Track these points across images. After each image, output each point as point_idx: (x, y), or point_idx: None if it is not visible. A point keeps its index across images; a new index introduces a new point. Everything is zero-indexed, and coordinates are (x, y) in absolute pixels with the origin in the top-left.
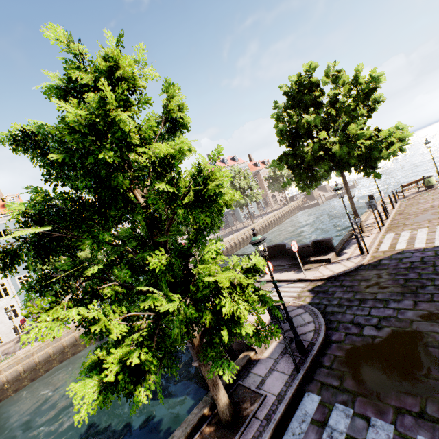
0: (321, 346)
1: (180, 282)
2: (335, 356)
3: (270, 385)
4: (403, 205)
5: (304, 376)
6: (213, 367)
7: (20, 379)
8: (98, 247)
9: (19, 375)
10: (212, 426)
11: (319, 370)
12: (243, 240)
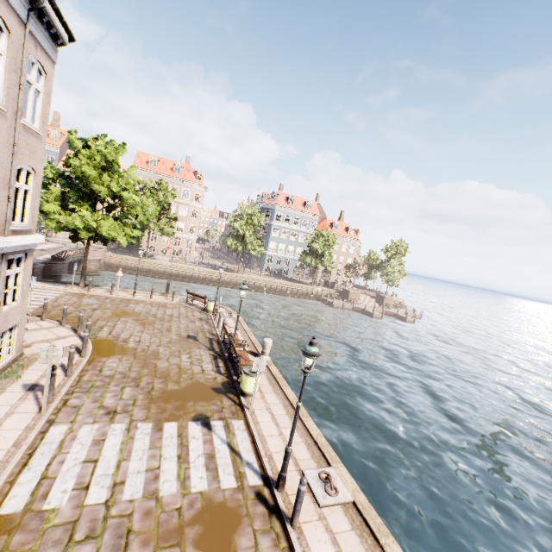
0: None
1: None
2: None
3: None
4: (162, 303)
5: None
6: None
7: None
8: None
9: None
10: None
11: None
12: (205, 278)
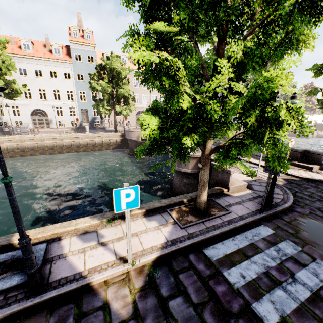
0: (284, 209)
1: (226, 96)
2: (295, 219)
3: (235, 209)
4: None
5: (264, 217)
6: (230, 161)
7: (71, 148)
8: (181, 32)
9: (71, 146)
10: (188, 208)
11: (278, 219)
12: None
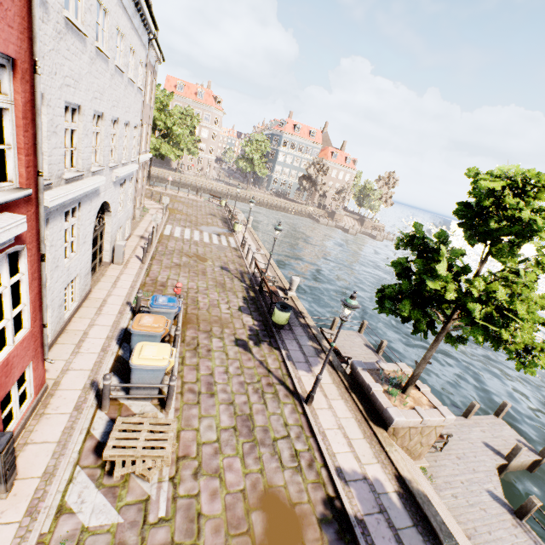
0: None
1: None
2: None
3: None
4: (194, 200)
5: None
6: None
7: None
8: None
9: None
10: None
11: None
12: (221, 192)
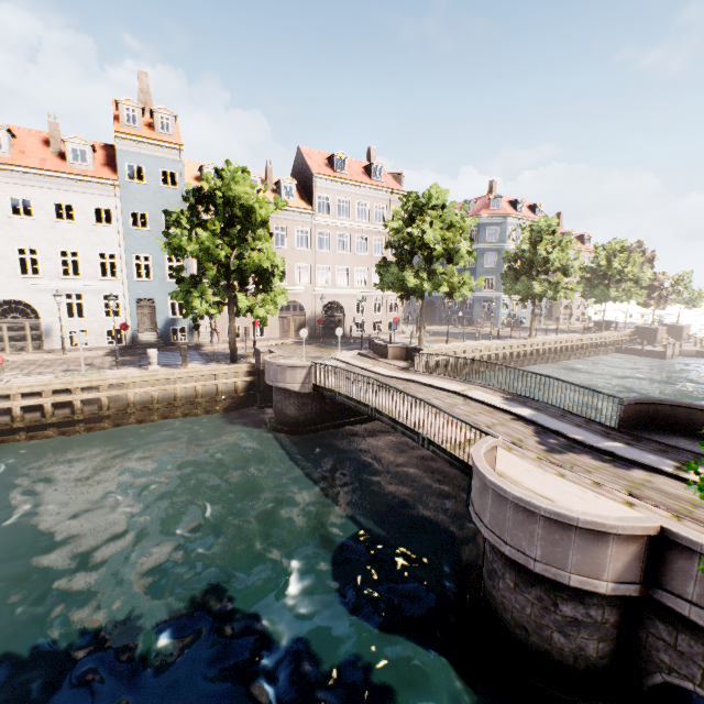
0: None
1: None
2: None
3: None
4: None
5: None
6: None
7: (99, 415)
8: None
9: (100, 408)
10: None
11: None
12: (503, 358)
